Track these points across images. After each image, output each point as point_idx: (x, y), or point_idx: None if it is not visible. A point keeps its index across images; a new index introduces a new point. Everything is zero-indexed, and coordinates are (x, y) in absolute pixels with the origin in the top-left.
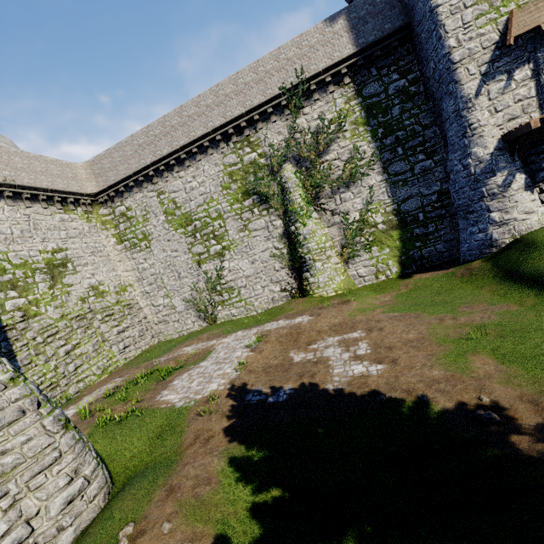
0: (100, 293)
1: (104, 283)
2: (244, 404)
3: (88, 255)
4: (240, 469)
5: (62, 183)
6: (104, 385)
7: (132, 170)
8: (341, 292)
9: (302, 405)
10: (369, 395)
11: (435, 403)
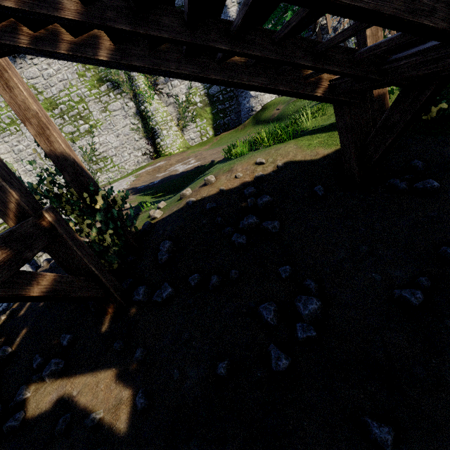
0: None
1: None
2: (137, 189)
3: None
4: (143, 195)
5: None
6: None
7: None
8: (182, 149)
9: (166, 180)
10: (194, 168)
11: (216, 160)
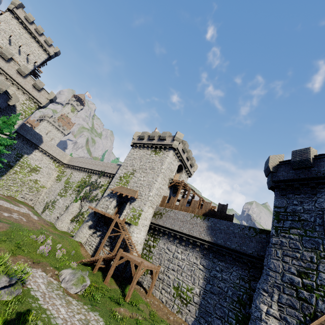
0: (36, 182)
1: (41, 181)
2: None
3: (46, 173)
4: None
5: (59, 157)
6: (2, 195)
7: (73, 164)
8: (59, 226)
9: None
10: None
11: None
